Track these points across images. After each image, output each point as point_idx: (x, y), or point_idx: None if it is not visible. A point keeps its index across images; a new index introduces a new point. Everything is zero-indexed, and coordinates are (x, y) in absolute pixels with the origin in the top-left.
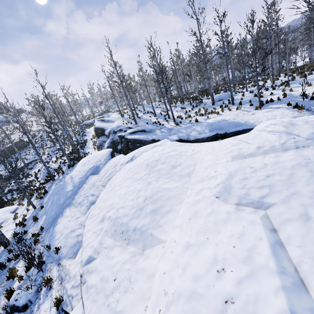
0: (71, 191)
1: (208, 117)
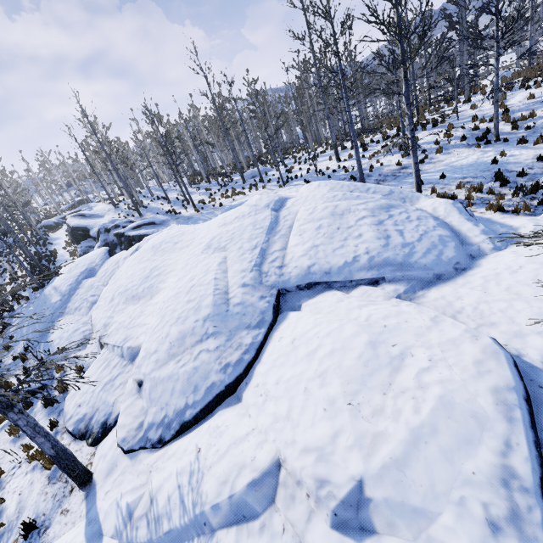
0: (60, 301)
1: (234, 200)
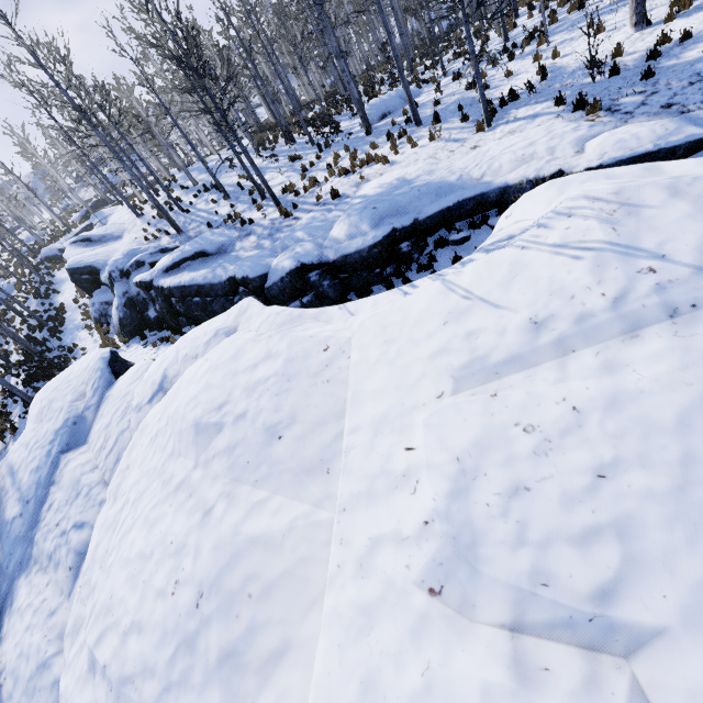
0: (19, 519)
1: (363, 179)
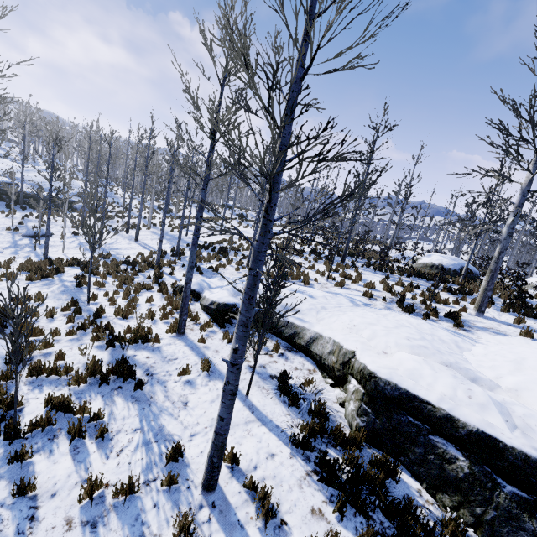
0: None
1: None
